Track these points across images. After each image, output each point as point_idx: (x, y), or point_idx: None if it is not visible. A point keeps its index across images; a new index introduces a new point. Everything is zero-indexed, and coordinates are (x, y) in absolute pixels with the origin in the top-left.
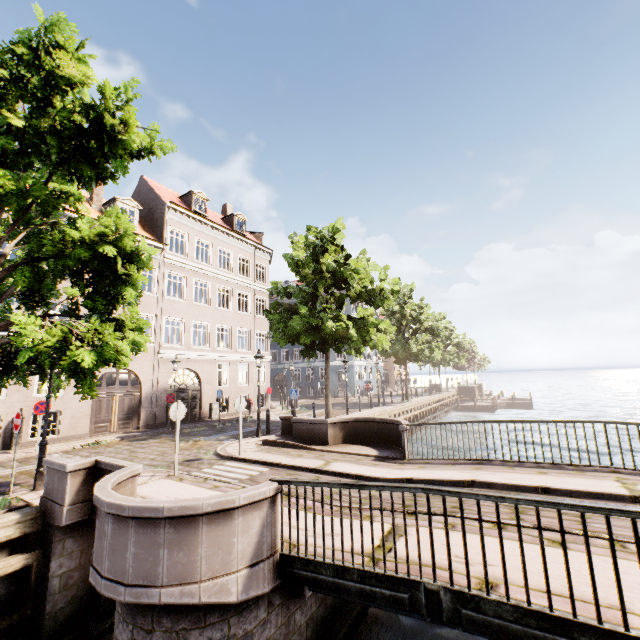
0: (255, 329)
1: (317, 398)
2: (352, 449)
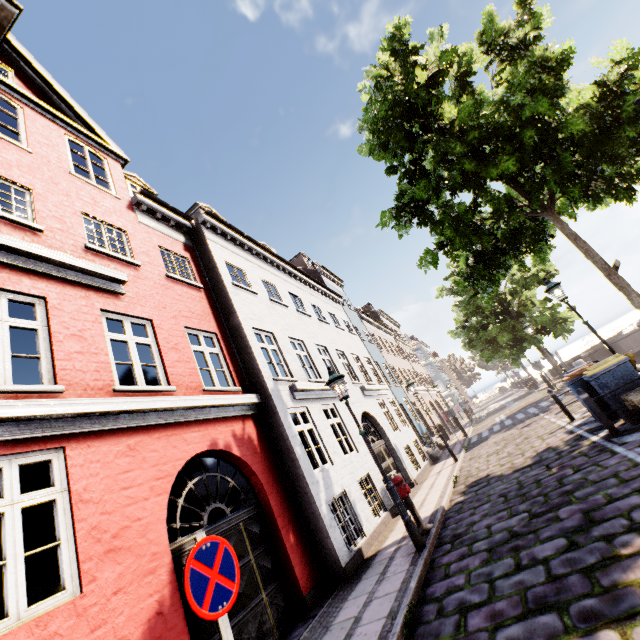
0: (426, 373)
1: None
2: None
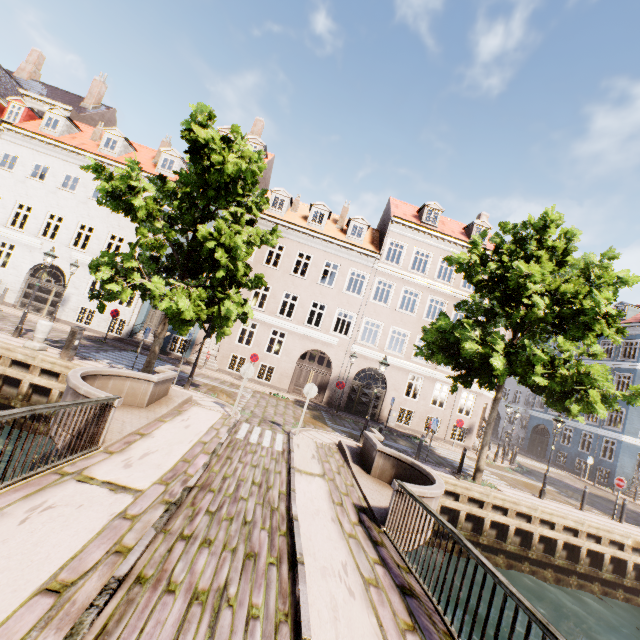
0: None
1: (586, 479)
2: (375, 489)
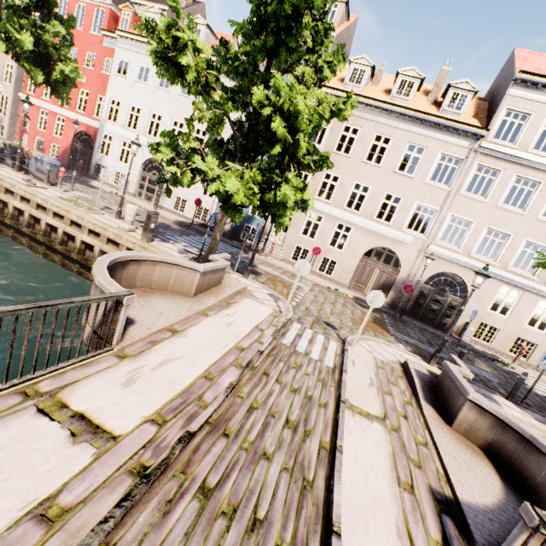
0: None
1: None
2: (460, 459)
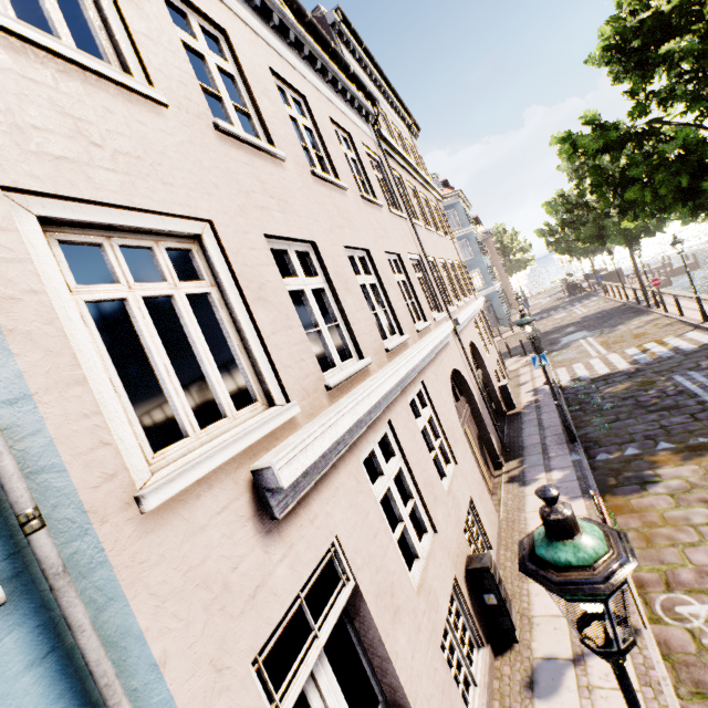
0: (459, 261)
1: None
2: None
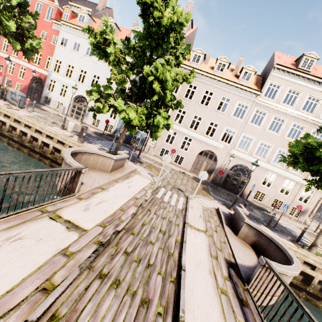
0: None
1: None
2: (240, 248)
